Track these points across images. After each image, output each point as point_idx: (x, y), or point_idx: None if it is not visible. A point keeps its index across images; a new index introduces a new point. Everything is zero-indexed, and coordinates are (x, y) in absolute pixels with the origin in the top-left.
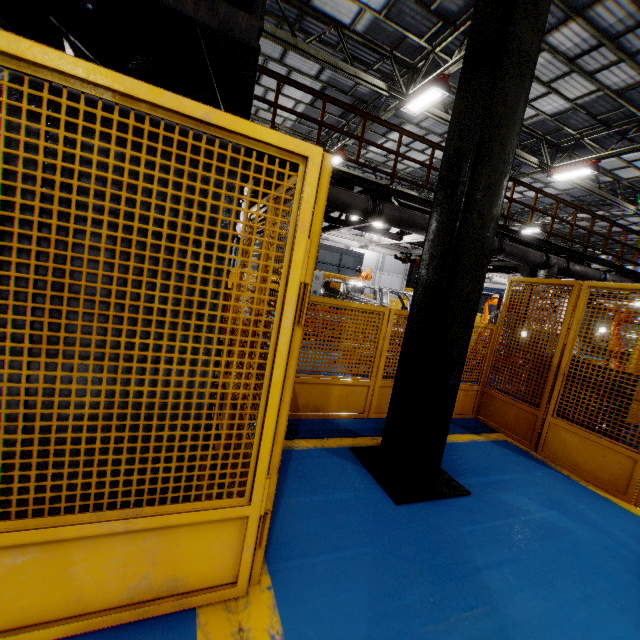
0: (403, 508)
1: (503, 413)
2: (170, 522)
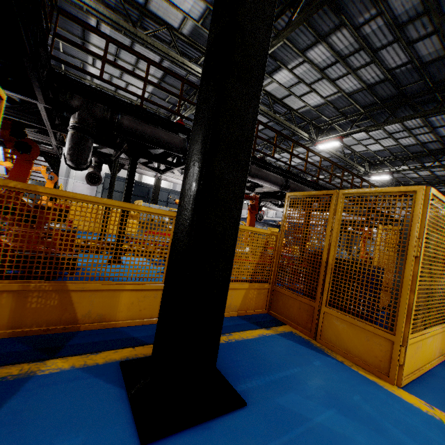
0: None
1: (289, 307)
2: None
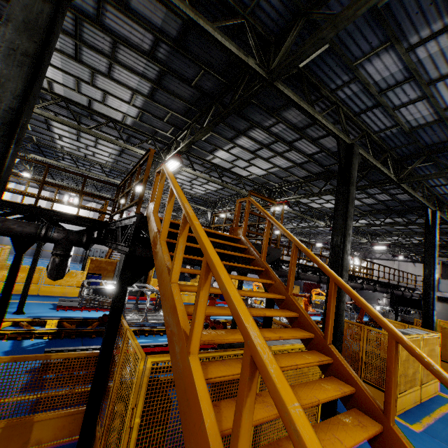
0: None
1: None
2: None
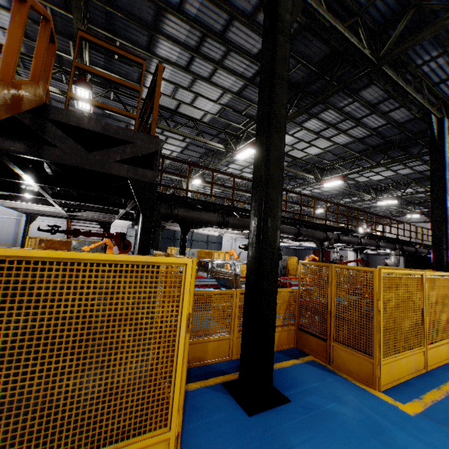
0: (253, 417)
1: (310, 342)
2: (132, 447)
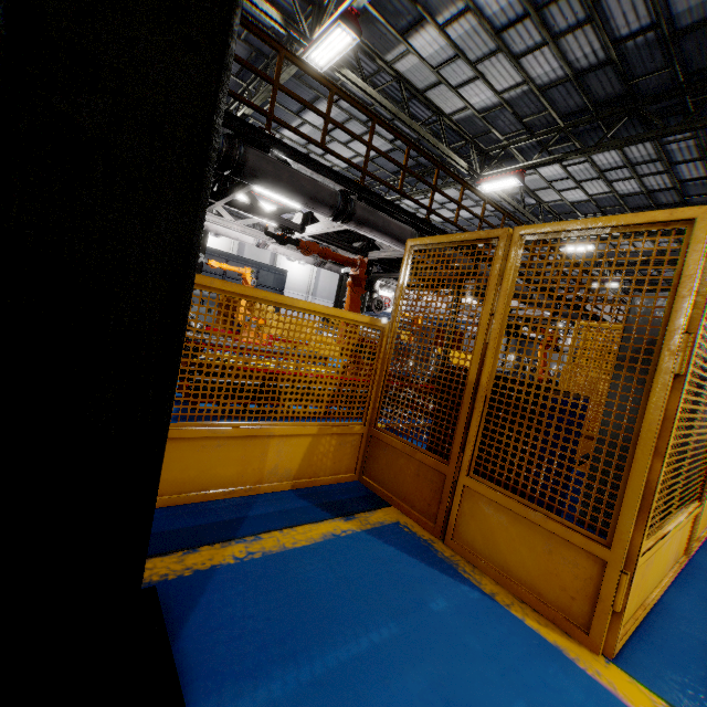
0: None
1: (397, 471)
2: None
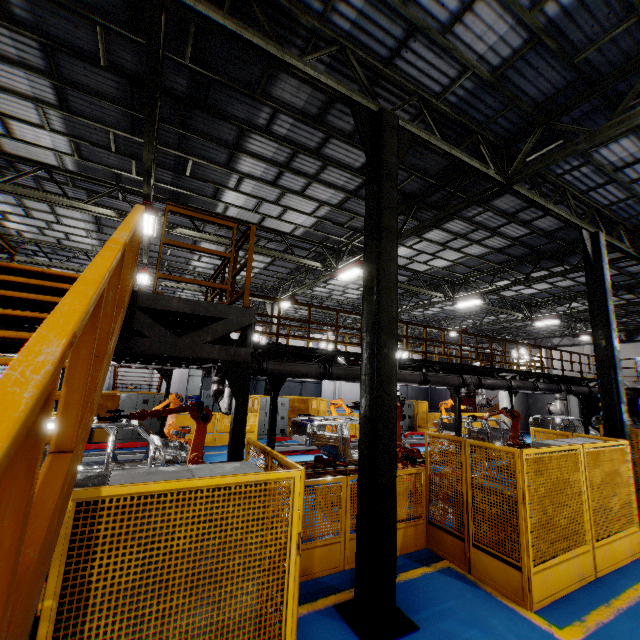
0: None
1: (444, 541)
2: None
